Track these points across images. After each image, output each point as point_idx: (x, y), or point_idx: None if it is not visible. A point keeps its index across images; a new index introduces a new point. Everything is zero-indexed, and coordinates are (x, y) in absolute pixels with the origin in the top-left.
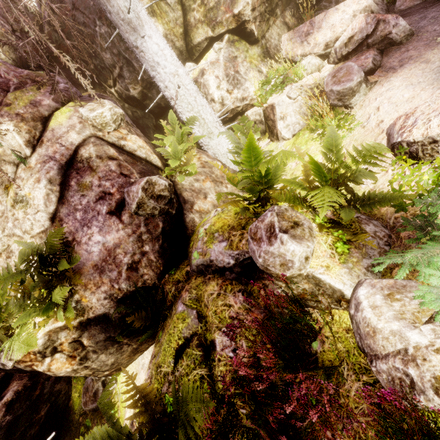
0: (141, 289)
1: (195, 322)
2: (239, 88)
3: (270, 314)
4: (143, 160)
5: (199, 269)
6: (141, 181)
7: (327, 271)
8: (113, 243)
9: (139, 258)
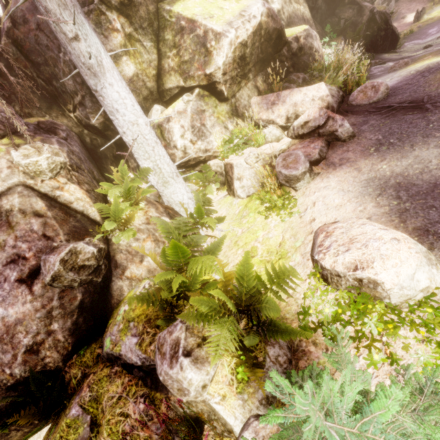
0: (40, 373)
1: (86, 431)
2: (203, 140)
3: (167, 430)
4: (79, 213)
5: (109, 357)
6: (63, 251)
7: (222, 401)
8: (15, 317)
9: (44, 338)
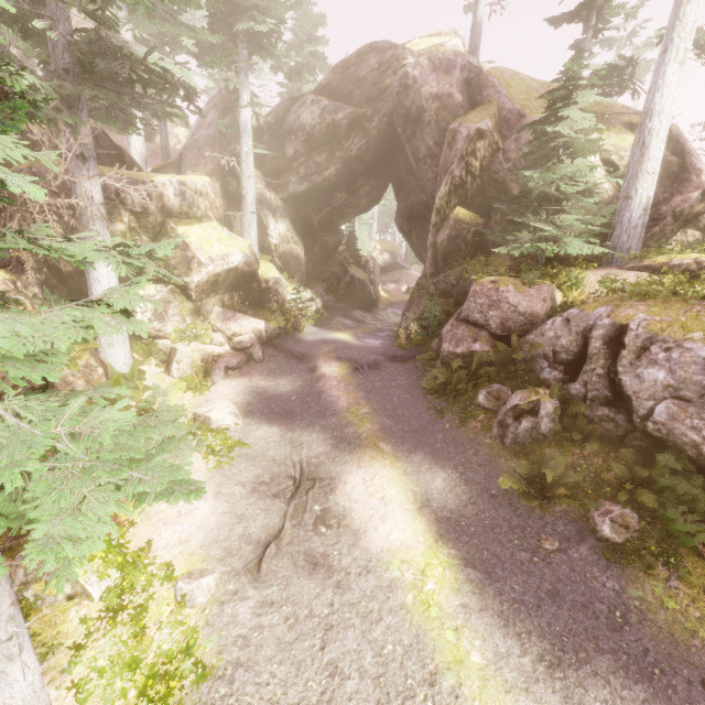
0: None
1: None
2: (161, 322)
3: None
4: None
5: None
6: None
7: None
8: None
9: None
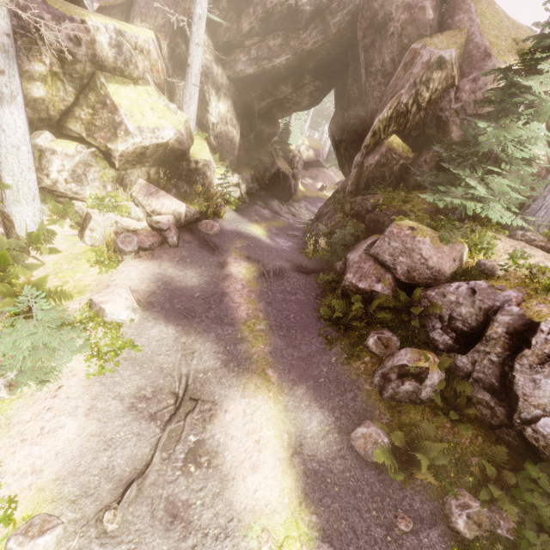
0: None
1: None
2: (79, 185)
3: None
4: None
5: None
6: None
7: None
8: None
9: None
